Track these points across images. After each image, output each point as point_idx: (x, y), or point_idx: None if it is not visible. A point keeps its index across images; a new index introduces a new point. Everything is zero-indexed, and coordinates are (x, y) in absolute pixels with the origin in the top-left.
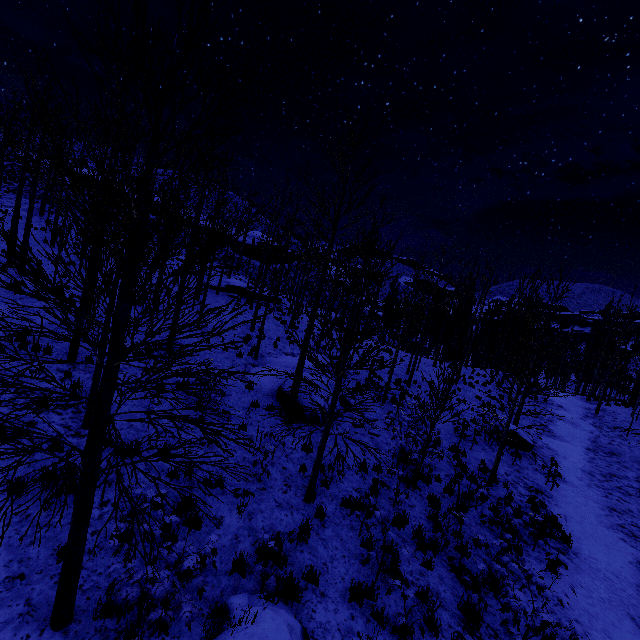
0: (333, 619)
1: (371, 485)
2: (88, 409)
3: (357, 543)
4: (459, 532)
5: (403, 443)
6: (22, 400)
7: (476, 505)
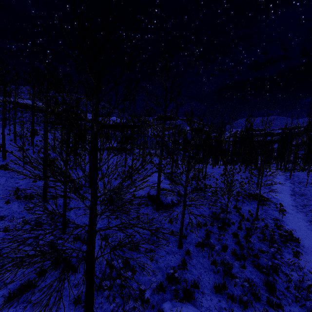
0: (211, 304)
1: (205, 233)
2: (63, 224)
3: (208, 263)
4: (251, 248)
5: (215, 210)
6: (27, 226)
7: (255, 233)
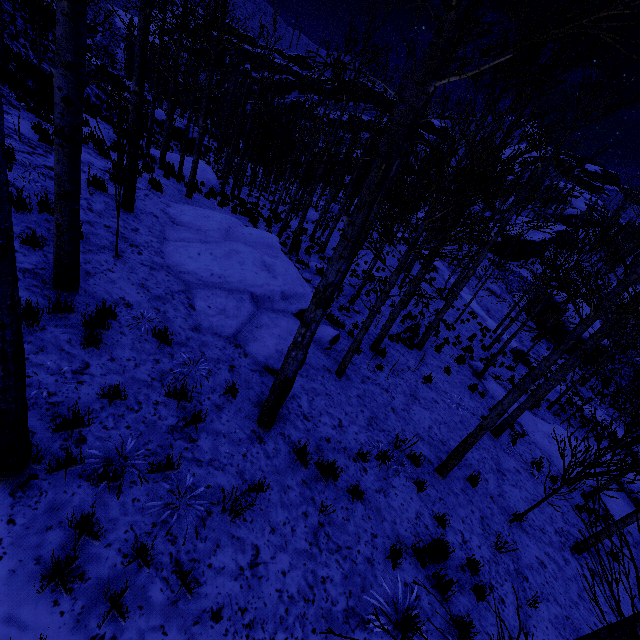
0: None
1: None
2: None
3: None
4: None
5: None
6: None
7: None
